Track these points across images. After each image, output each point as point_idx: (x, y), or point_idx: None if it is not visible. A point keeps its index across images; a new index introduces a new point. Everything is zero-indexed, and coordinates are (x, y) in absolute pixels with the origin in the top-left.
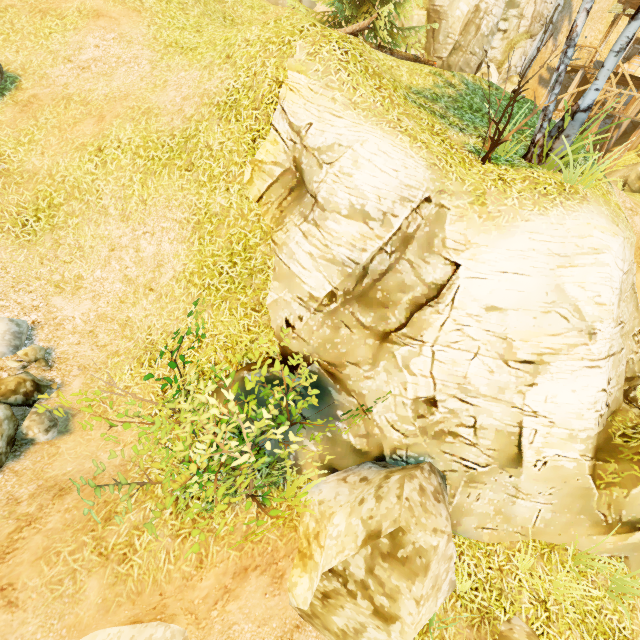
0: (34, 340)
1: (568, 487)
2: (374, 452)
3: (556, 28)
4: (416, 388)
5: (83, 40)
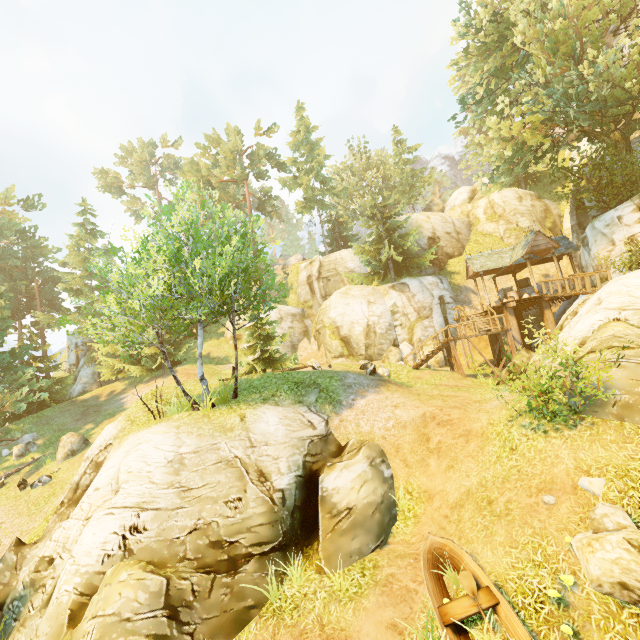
0: None
1: (56, 624)
2: (1, 598)
3: (465, 301)
4: (46, 549)
5: None
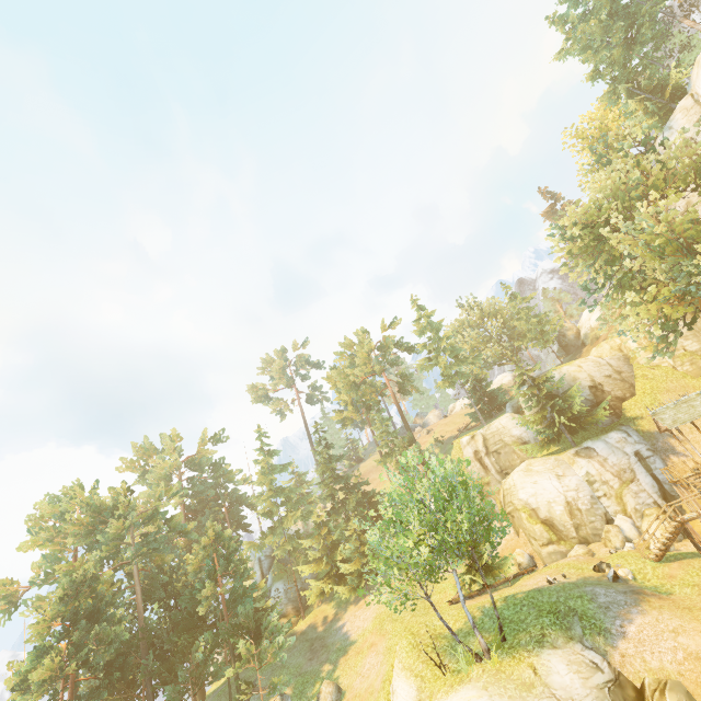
0: None
1: None
2: None
3: (666, 449)
4: None
5: (366, 661)
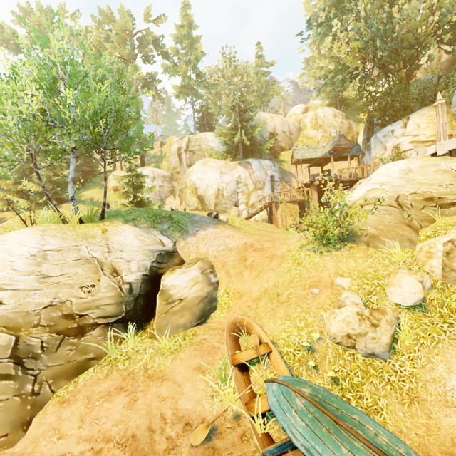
0: None
1: None
2: None
3: (288, 182)
4: None
5: None
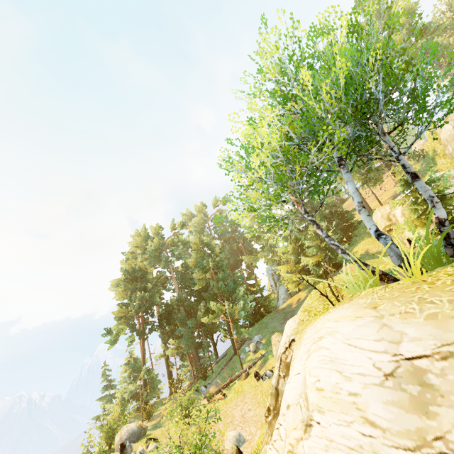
0: (241, 446)
1: None
2: None
3: None
4: None
5: None
